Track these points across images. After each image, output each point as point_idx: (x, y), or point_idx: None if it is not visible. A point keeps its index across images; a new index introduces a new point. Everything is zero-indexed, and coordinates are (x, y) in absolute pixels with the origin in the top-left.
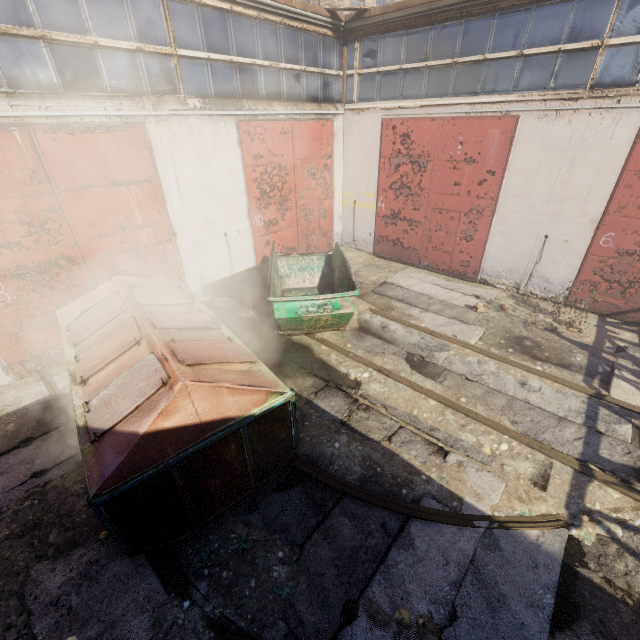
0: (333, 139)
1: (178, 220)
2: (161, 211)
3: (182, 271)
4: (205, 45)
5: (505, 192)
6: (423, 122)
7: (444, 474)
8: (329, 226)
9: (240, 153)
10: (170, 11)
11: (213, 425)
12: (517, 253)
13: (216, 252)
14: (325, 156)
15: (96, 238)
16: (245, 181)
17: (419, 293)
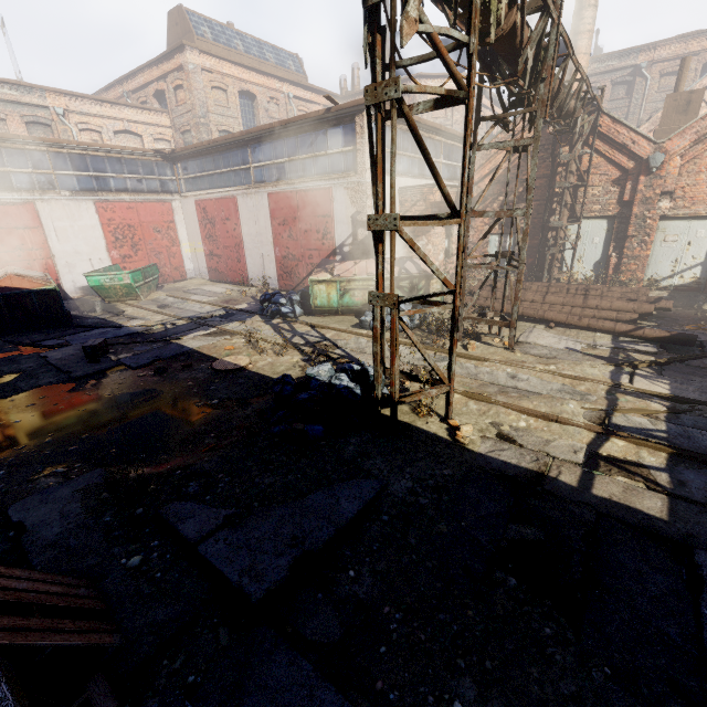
0: (174, 212)
1: (56, 249)
2: (44, 243)
3: (59, 276)
4: (72, 169)
5: (244, 234)
6: (208, 201)
7: (125, 322)
8: (180, 264)
9: (98, 217)
10: (51, 156)
11: (18, 289)
12: (257, 266)
13: (84, 269)
14: (168, 222)
15: (5, 252)
16: (103, 232)
17: (208, 291)
